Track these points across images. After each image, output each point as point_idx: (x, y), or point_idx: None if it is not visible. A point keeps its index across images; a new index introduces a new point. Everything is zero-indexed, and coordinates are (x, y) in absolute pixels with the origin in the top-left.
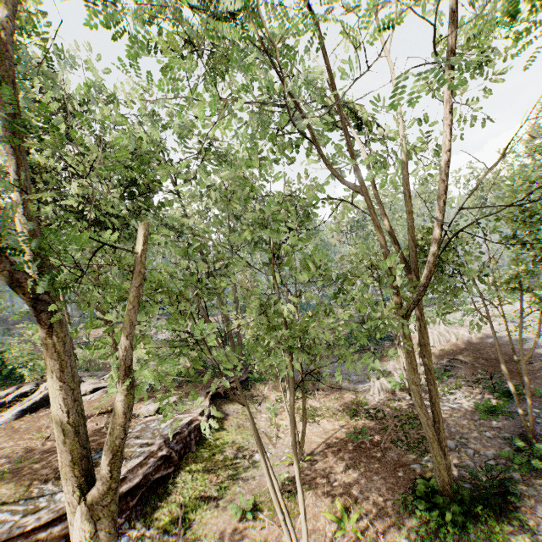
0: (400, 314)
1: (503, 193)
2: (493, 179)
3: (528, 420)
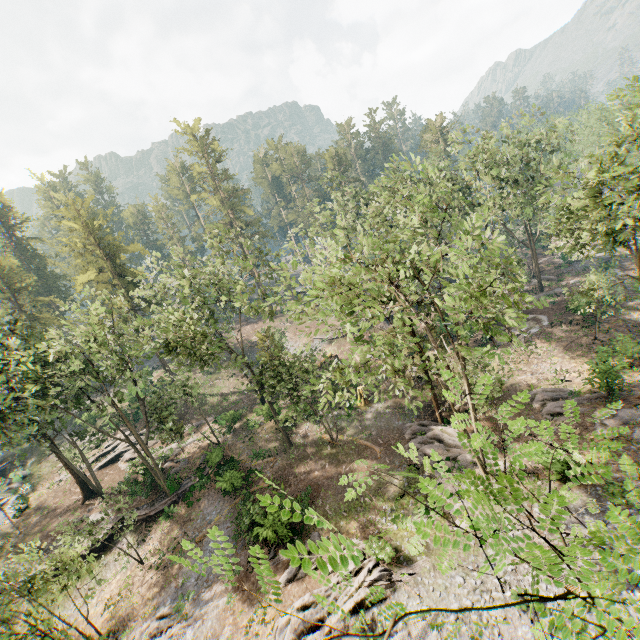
0: None
1: None
2: None
3: None
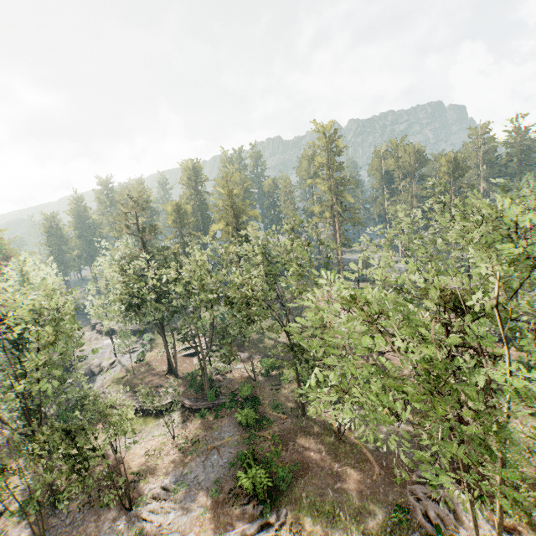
0: None
1: None
2: None
3: None
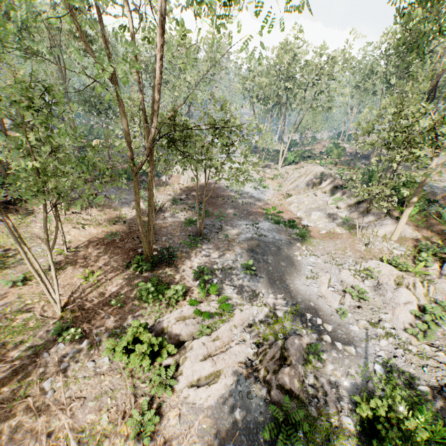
0: (133, 172)
1: (260, 84)
2: (257, 71)
3: (204, 227)
